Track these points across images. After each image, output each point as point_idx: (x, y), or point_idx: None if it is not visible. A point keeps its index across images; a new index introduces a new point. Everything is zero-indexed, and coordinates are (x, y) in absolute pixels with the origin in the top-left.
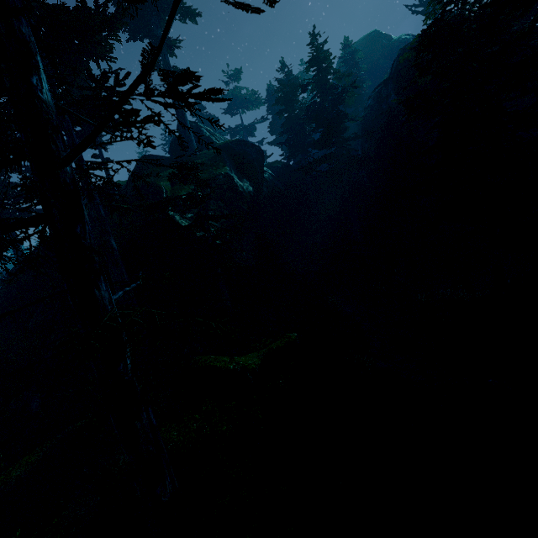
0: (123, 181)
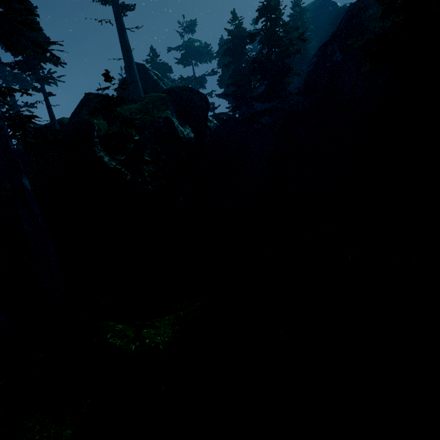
0: (68, 118)
